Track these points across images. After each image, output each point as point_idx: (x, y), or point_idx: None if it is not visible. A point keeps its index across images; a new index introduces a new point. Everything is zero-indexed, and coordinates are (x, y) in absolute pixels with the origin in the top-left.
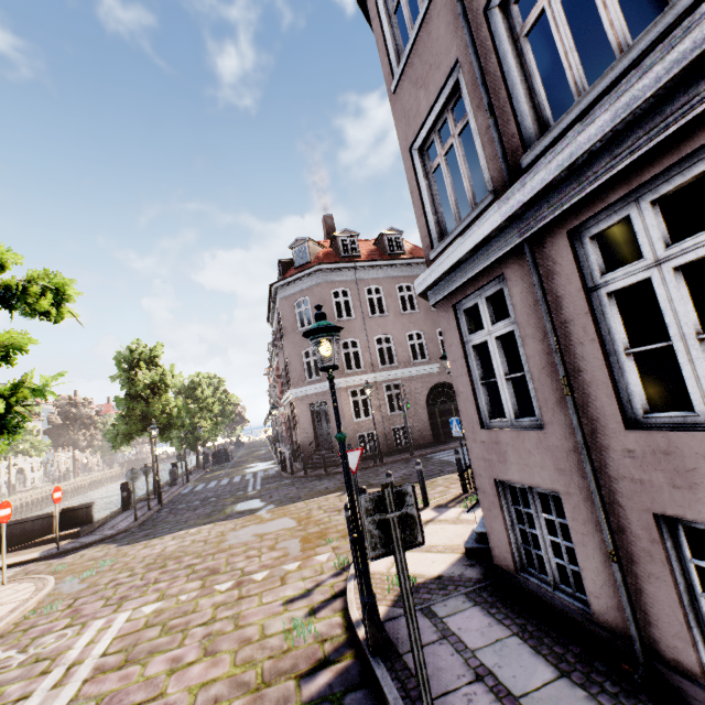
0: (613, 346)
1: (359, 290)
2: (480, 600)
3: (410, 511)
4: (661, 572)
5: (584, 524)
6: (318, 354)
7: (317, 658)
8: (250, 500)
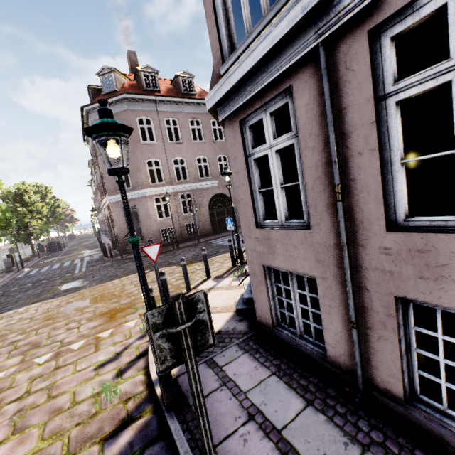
0: (390, 156)
1: (160, 120)
2: (248, 348)
3: (202, 317)
4: (390, 336)
5: (332, 300)
6: (107, 156)
7: (121, 417)
8: (76, 280)
